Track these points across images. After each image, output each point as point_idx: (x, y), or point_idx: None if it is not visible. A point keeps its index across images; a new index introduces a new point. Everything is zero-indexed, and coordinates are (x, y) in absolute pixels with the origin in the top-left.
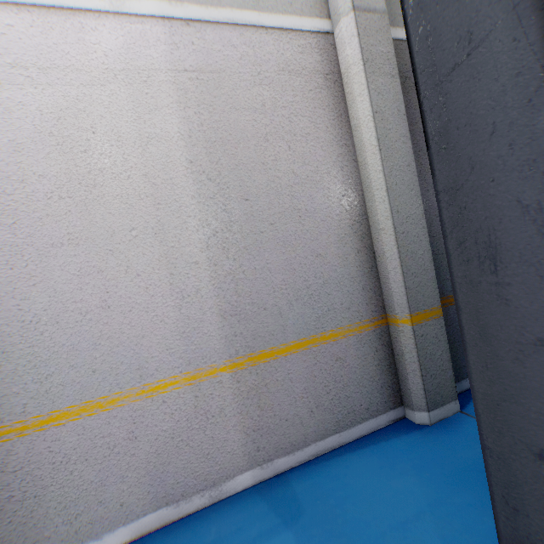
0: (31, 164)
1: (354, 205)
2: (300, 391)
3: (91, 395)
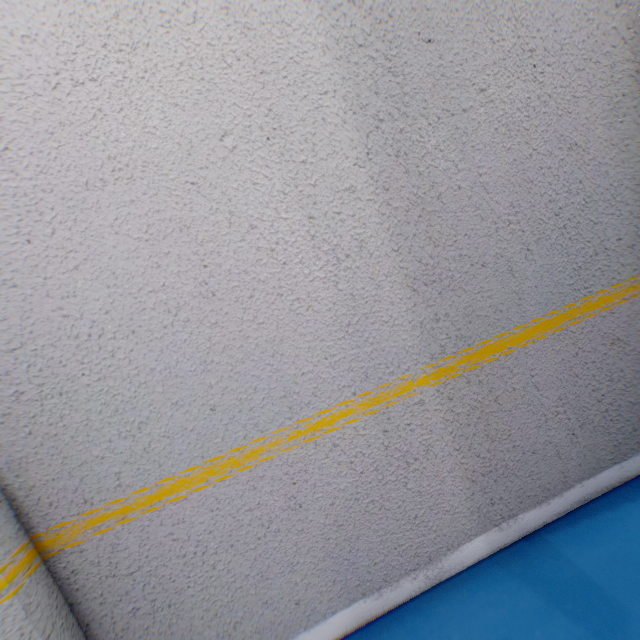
0: (0, 13)
1: (637, 26)
2: (552, 403)
3: (216, 448)
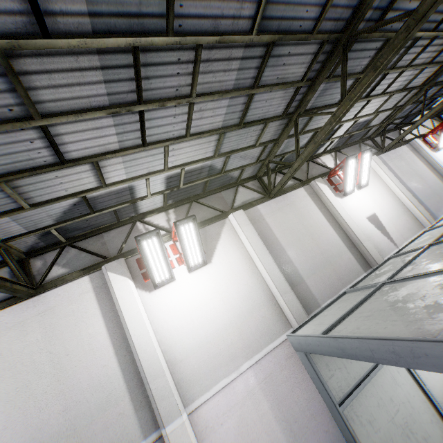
0: None
1: None
2: None
3: None
